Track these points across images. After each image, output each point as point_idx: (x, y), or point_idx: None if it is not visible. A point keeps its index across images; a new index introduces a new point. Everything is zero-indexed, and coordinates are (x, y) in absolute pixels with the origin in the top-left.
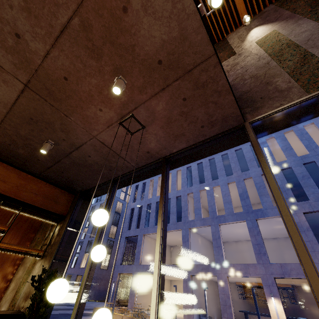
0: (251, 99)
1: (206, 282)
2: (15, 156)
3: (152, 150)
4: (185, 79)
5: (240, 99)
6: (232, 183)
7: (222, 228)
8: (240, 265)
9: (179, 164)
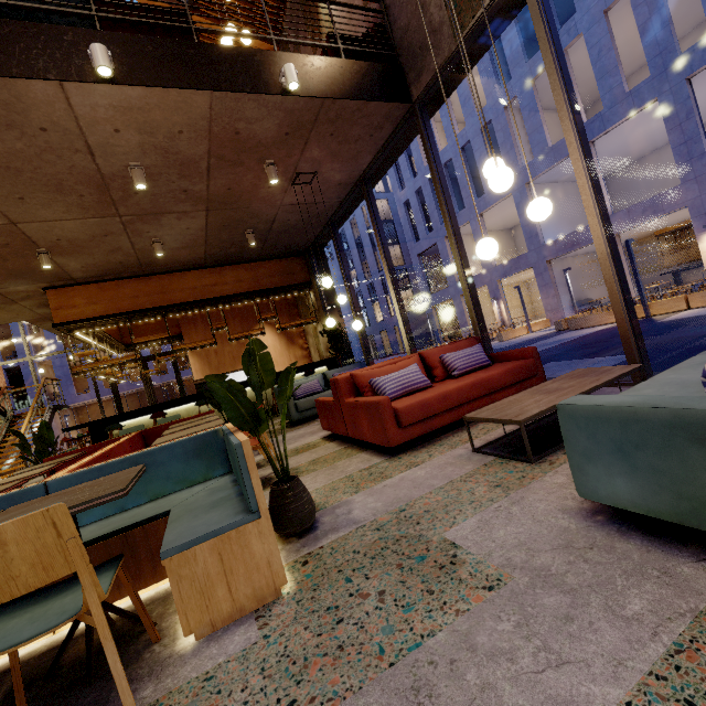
0: (412, 51)
1: (587, 259)
2: (230, 256)
3: (342, 180)
4: (317, 126)
5: (402, 51)
6: (618, 3)
7: (603, 145)
8: (643, 203)
9: (383, 172)
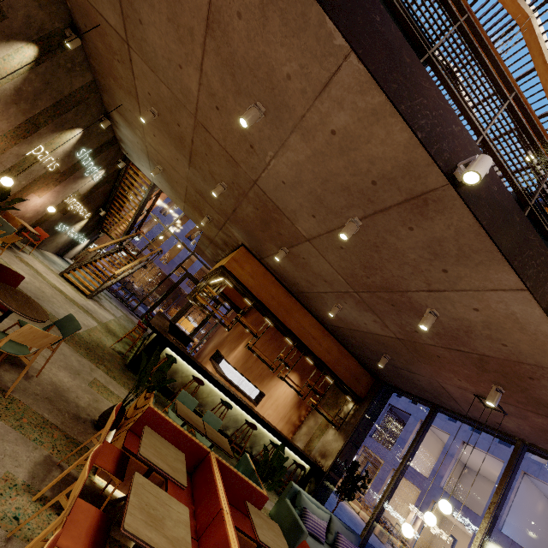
0: None
1: None
2: (345, 339)
3: (506, 426)
4: None
5: None
6: None
7: None
8: None
9: (541, 456)
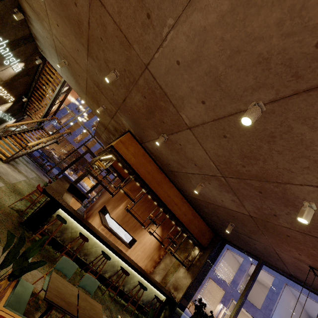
0: None
1: None
2: (198, 206)
3: None
4: None
5: None
6: None
7: None
8: None
9: None
